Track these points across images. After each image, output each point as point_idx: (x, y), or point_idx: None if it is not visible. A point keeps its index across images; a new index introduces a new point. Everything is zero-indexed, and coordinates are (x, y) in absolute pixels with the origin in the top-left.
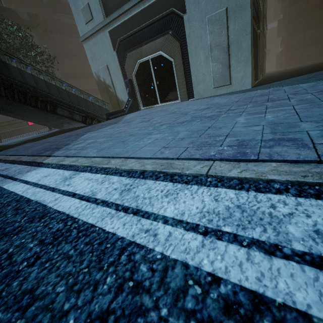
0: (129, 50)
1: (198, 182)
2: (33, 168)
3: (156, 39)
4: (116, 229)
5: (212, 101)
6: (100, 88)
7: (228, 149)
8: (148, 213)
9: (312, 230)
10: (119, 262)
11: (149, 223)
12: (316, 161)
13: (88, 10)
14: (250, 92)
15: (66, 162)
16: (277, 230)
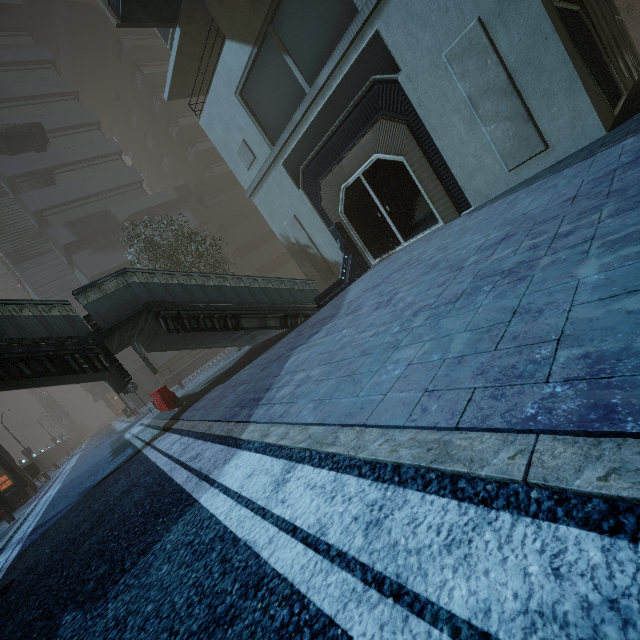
0: (322, 176)
1: (511, 503)
2: (230, 452)
3: (360, 139)
4: (369, 639)
5: (512, 210)
6: (294, 255)
7: (565, 394)
8: (419, 599)
9: None
10: None
11: (424, 632)
12: None
13: (246, 150)
14: (605, 153)
15: (273, 438)
16: None
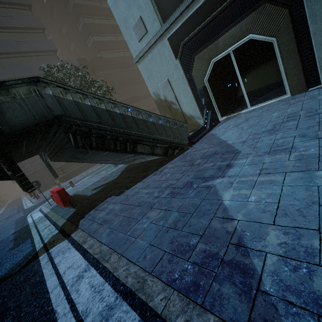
0: (198, 50)
1: None
2: None
3: (241, 20)
4: None
5: None
6: (160, 108)
7: None
8: None
9: None
10: None
11: None
12: None
13: (141, 25)
14: None
15: None
16: None
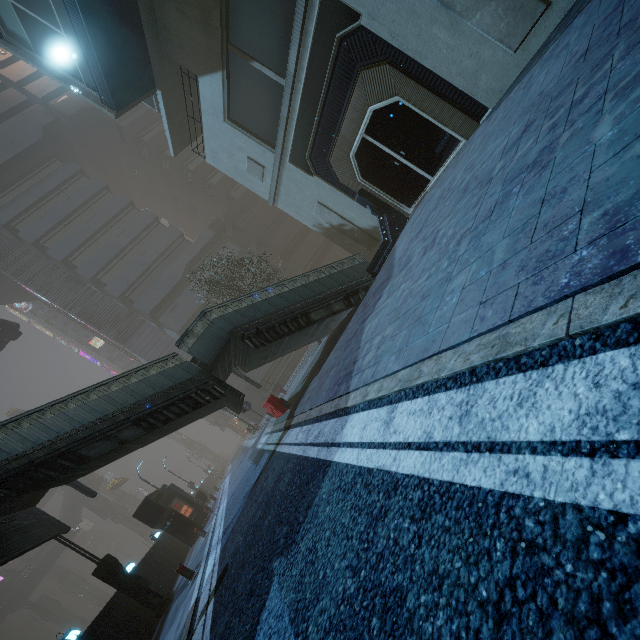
0: (328, 154)
1: (561, 356)
2: (343, 420)
3: (349, 101)
4: (478, 480)
5: (528, 95)
6: (332, 239)
7: (590, 255)
8: (506, 444)
9: None
10: (500, 522)
11: (513, 460)
12: None
13: (253, 165)
14: None
15: (372, 395)
16: None
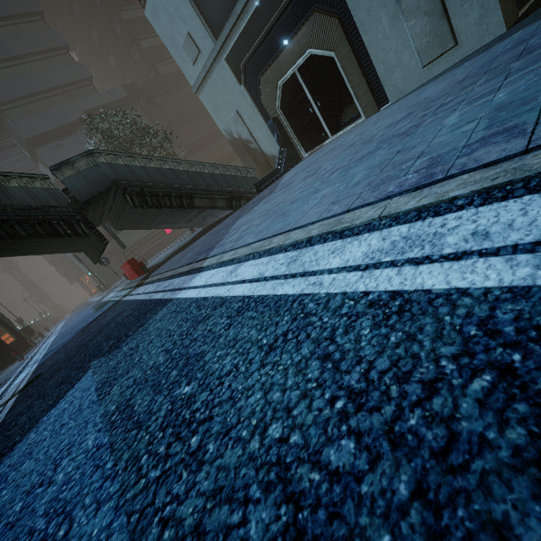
0: (261, 72)
1: (370, 230)
2: (194, 275)
3: (296, 33)
4: (287, 291)
5: (418, 98)
6: (236, 150)
7: (412, 177)
8: (314, 271)
9: (470, 233)
10: (292, 308)
11: (315, 278)
12: (521, 152)
13: (191, 43)
14: (498, 45)
15: (226, 258)
16: (435, 245)
